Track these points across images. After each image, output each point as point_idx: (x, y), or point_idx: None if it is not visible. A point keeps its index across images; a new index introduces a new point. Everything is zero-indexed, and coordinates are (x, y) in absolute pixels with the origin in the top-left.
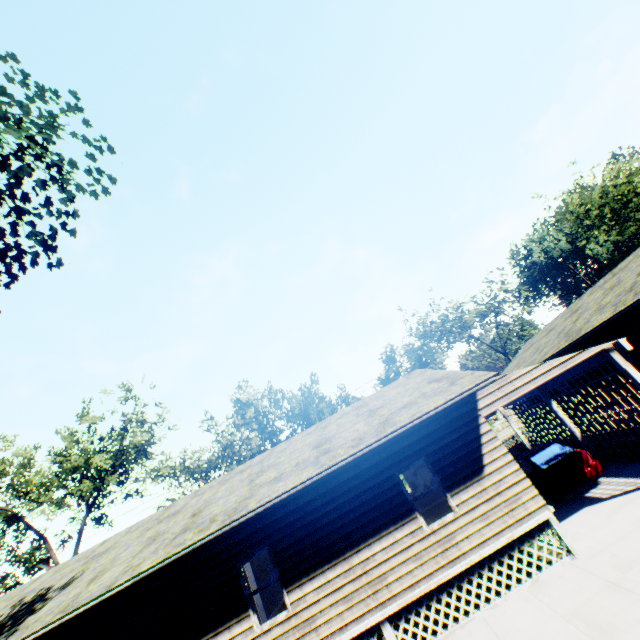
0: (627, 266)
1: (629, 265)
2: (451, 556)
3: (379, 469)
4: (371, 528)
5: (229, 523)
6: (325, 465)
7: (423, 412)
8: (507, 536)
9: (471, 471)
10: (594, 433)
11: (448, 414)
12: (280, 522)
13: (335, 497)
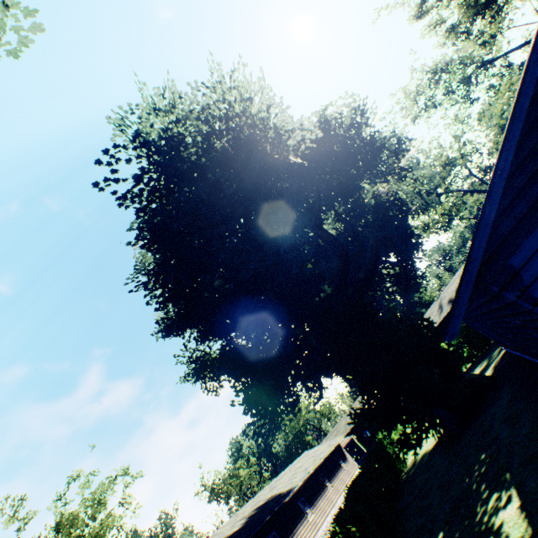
0: (337, 427)
1: (338, 426)
2: (351, 474)
3: (332, 456)
4: (337, 469)
5: (322, 457)
6: (330, 448)
7: (339, 439)
8: (356, 470)
9: (346, 458)
10: None
11: (337, 446)
12: (322, 467)
13: (328, 462)
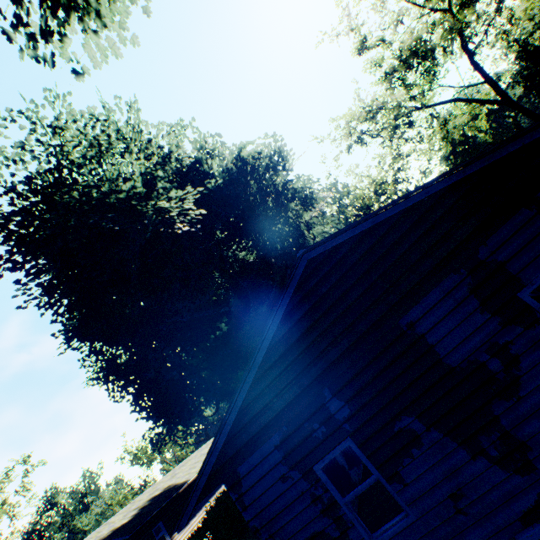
0: None
1: None
2: None
3: None
4: None
5: None
6: None
7: None
8: None
9: None
10: None
11: None
12: None
13: None
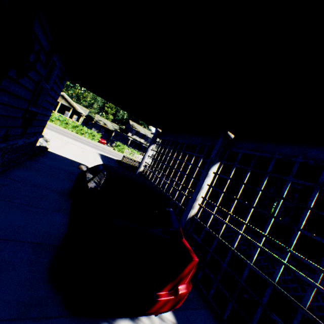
0: None
1: None
2: None
3: None
4: None
5: None
6: None
7: None
8: None
9: None
10: (217, 236)
11: None
12: None
13: None
